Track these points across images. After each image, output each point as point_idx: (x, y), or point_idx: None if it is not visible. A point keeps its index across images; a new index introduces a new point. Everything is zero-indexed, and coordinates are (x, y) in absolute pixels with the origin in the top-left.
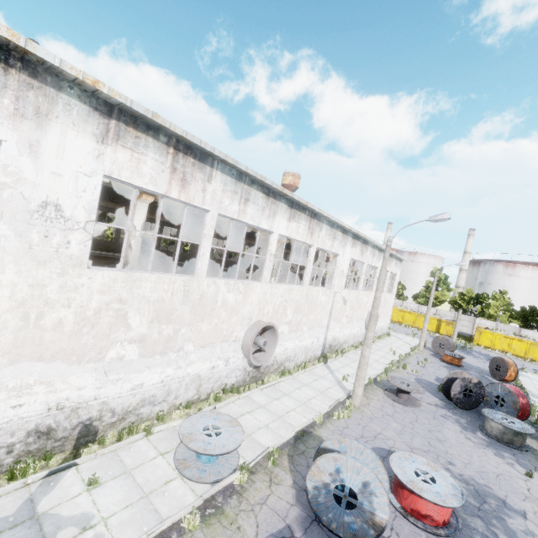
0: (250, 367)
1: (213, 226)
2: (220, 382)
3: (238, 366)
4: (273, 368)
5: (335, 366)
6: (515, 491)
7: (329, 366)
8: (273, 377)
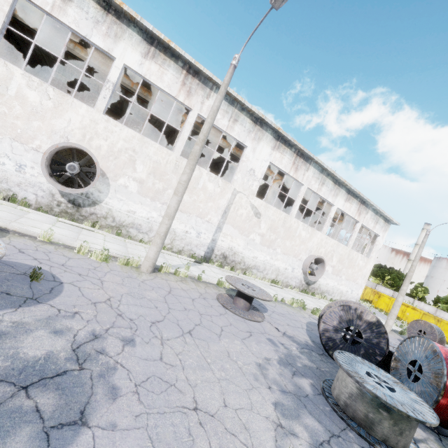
0: (62, 197)
1: (8, 2)
2: (7, 185)
3: (40, 183)
4: (106, 223)
5: (207, 268)
6: (173, 446)
7: (199, 265)
8: (95, 226)
